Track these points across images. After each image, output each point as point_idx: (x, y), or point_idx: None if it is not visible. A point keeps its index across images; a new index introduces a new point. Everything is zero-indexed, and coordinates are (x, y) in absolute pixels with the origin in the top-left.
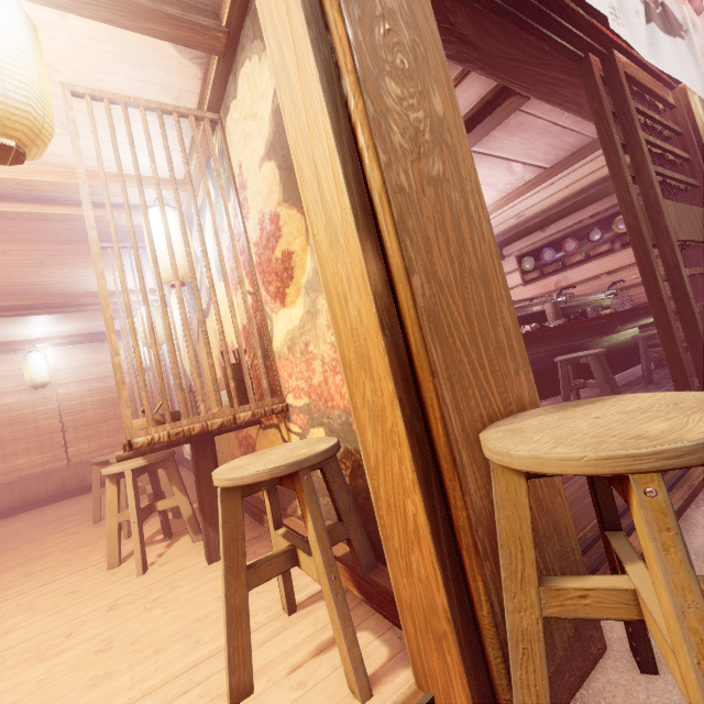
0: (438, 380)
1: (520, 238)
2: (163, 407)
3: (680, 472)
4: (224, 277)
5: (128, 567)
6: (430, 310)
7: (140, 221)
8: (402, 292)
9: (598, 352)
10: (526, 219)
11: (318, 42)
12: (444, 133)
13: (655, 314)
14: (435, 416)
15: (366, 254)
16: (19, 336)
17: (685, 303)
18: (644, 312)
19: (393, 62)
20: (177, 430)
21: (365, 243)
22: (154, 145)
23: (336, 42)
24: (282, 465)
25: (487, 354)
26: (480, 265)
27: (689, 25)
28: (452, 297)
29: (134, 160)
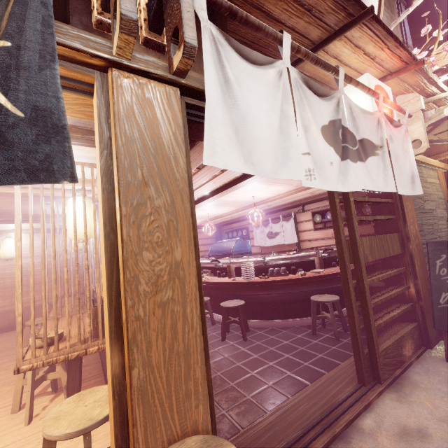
0: (136, 428)
1: (315, 202)
2: (44, 345)
3: (333, 419)
4: (96, 263)
5: (23, 414)
6: (141, 386)
7: (69, 195)
8: (126, 377)
9: (334, 301)
10: (317, 194)
11: (109, 234)
12: (179, 271)
13: (347, 306)
14: (131, 447)
15: (113, 353)
16: (1, 227)
17: (365, 302)
18: (376, 267)
19: (151, 240)
20: (49, 360)
21: (114, 347)
22: (76, 166)
23: (118, 235)
24: (73, 432)
25: (177, 401)
26: (185, 346)
27: (384, 142)
28: (159, 373)
29: (52, 197)
